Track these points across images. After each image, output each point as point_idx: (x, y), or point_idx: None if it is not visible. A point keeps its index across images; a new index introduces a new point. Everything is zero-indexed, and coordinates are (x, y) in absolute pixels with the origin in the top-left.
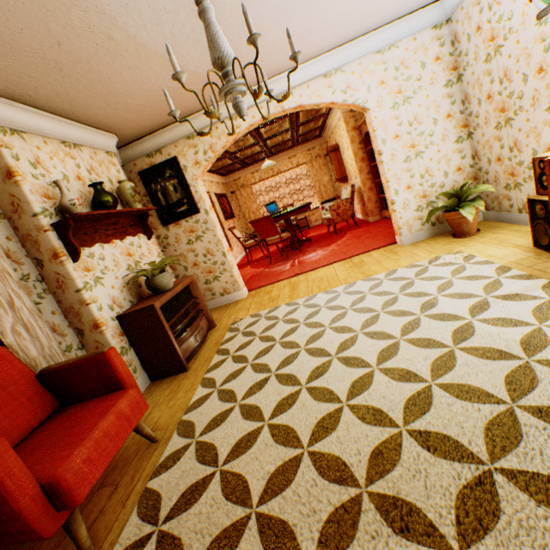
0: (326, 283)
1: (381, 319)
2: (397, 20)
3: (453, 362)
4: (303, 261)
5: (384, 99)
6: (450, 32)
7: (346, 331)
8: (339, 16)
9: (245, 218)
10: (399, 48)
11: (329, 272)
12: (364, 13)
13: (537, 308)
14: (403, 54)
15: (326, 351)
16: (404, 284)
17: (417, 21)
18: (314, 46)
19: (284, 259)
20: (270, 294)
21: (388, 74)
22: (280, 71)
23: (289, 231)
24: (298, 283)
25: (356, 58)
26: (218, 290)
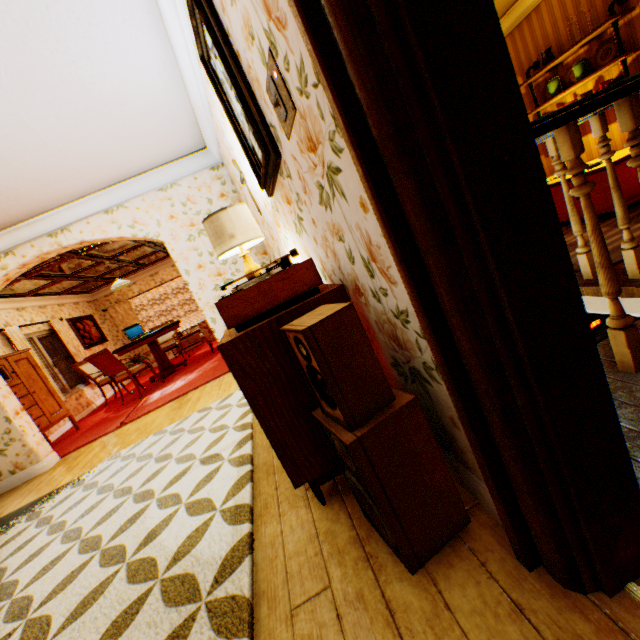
0: (133, 437)
1: (106, 502)
2: (171, 162)
3: (79, 575)
4: (152, 399)
5: (178, 232)
6: (228, 173)
7: (62, 528)
8: (74, 168)
9: (127, 339)
10: (182, 186)
11: (152, 418)
12: (112, 163)
13: (212, 473)
14: (188, 191)
15: (7, 572)
16: (175, 439)
17: (192, 164)
18: (71, 189)
19: (144, 394)
20: (75, 461)
21: (176, 209)
22: (45, 210)
23: (143, 361)
24: (115, 438)
25: (137, 195)
26: (7, 468)
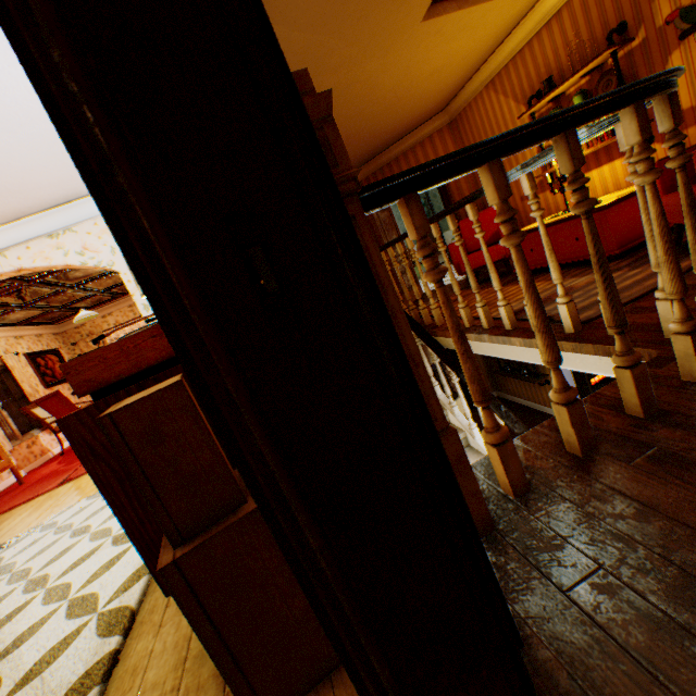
0: (69, 499)
1: None
2: None
3: None
4: None
5: None
6: None
7: None
8: (1, 185)
9: None
10: None
11: None
12: (51, 181)
13: (118, 557)
14: None
15: None
16: (105, 506)
17: None
18: (3, 209)
19: None
20: None
21: None
22: None
23: None
24: (51, 498)
25: (88, 217)
26: None
